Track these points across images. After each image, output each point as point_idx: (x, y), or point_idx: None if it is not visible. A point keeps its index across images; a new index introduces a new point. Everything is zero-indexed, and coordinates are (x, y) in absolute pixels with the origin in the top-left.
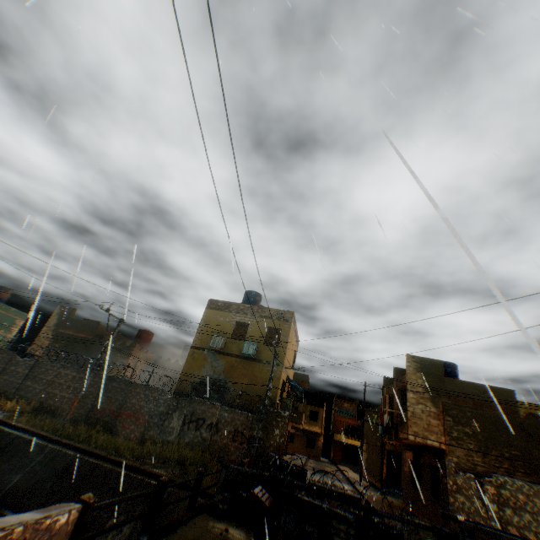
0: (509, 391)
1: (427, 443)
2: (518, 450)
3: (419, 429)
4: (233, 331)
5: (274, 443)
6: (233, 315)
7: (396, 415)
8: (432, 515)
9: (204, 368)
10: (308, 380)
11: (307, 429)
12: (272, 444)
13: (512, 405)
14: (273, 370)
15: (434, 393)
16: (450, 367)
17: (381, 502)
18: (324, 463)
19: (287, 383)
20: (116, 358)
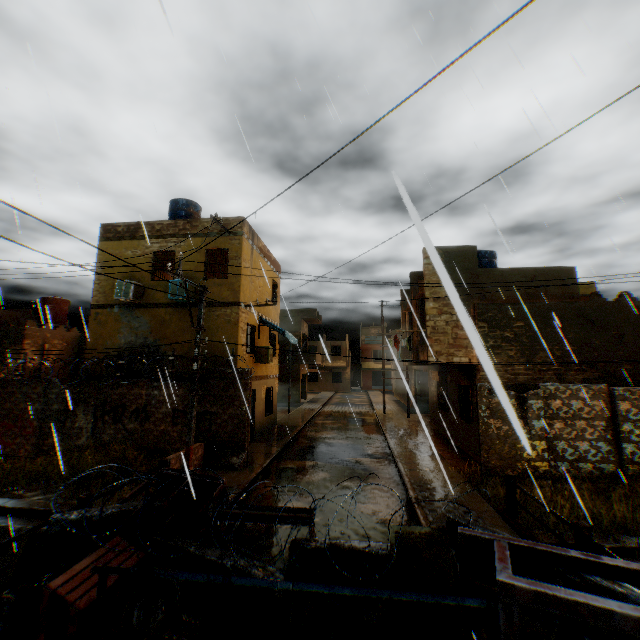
0: (568, 270)
1: (453, 363)
2: (574, 344)
3: (443, 348)
4: (152, 268)
5: (235, 415)
6: (146, 244)
7: (416, 334)
8: (461, 438)
9: (120, 333)
10: (316, 314)
11: (331, 366)
12: (231, 416)
13: (571, 287)
14: (201, 315)
15: (463, 295)
16: (487, 257)
17: (403, 435)
18: (353, 395)
19: (265, 326)
20: (5, 346)
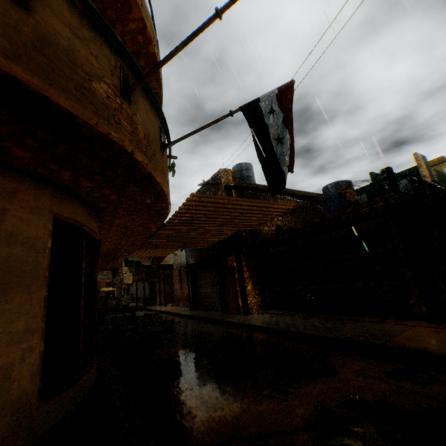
0: None
1: (128, 283)
2: None
3: (126, 280)
4: None
5: None
6: None
7: (122, 277)
8: None
9: None
10: None
11: None
12: None
13: None
14: None
15: (130, 270)
16: None
17: None
18: None
19: None
20: None
